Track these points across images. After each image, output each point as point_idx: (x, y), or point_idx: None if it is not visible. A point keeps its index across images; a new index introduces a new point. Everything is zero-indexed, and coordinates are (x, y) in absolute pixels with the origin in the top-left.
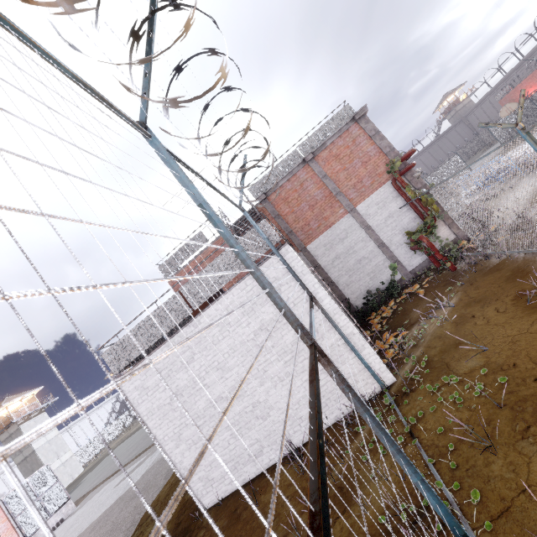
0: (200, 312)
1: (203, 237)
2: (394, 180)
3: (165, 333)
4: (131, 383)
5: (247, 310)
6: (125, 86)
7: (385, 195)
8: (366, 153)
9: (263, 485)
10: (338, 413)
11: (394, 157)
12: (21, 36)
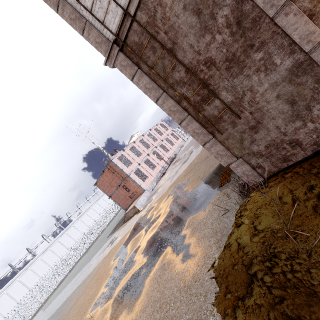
0: None
1: None
2: None
3: None
4: None
5: None
6: None
7: None
8: None
9: None
10: None
11: None
12: None
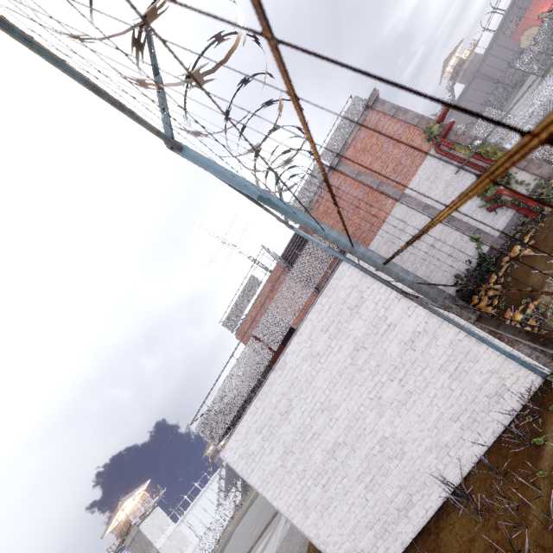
0: (282, 351)
1: (255, 279)
2: (437, 147)
3: (253, 386)
4: (233, 452)
5: (333, 333)
6: (140, 82)
7: (433, 167)
8: (393, 133)
9: (431, 547)
10: (494, 426)
11: (427, 124)
12: (11, 29)
